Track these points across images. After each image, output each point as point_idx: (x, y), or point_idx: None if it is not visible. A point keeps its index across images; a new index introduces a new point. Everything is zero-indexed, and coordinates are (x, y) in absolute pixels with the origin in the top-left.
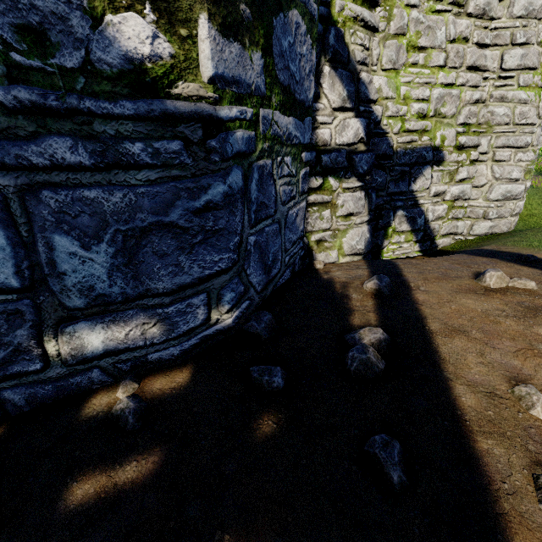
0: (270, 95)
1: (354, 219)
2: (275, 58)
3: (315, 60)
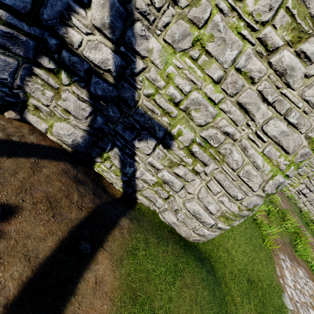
0: None
1: (71, 118)
2: None
3: None
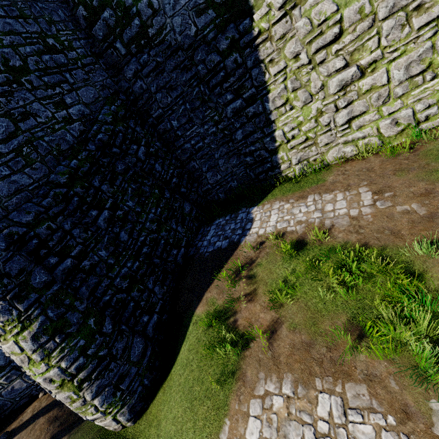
0: None
1: None
2: None
3: None
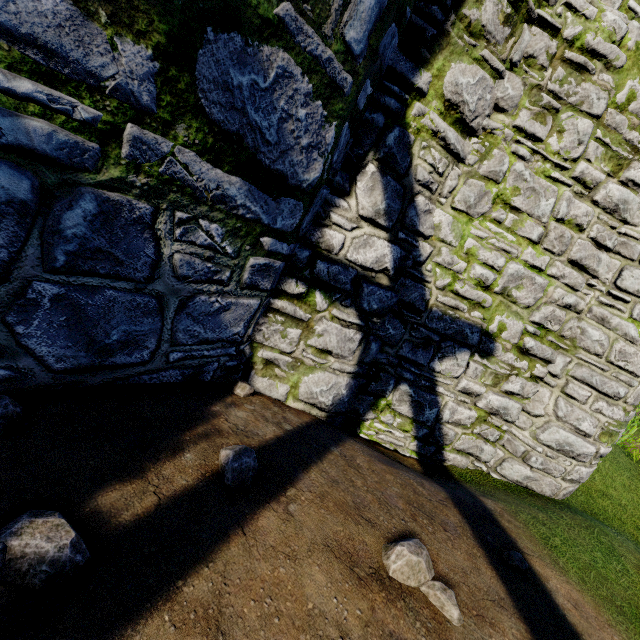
0: (172, 120)
1: (331, 361)
2: (202, 82)
3: (332, 140)
